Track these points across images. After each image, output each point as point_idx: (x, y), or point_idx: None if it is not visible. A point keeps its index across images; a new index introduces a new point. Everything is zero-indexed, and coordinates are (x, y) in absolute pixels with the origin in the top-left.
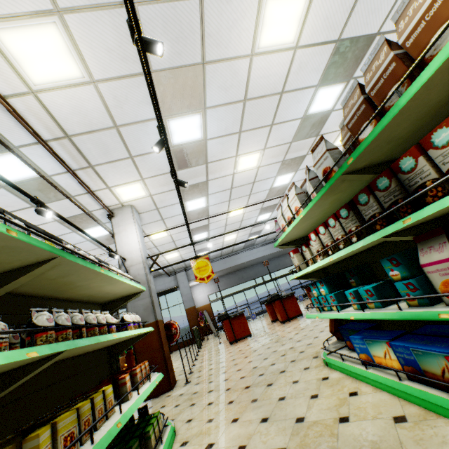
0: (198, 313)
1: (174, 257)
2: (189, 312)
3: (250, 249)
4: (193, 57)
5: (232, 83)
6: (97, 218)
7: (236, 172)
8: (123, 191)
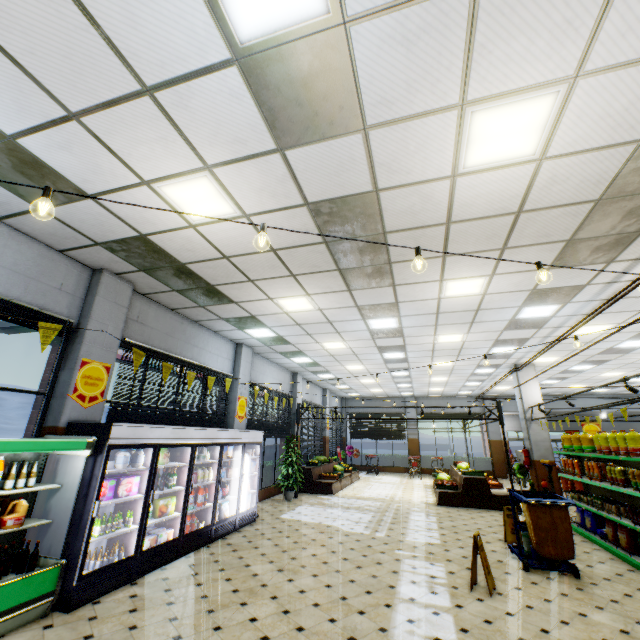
0: None
1: (500, 389)
2: (494, 444)
3: (584, 398)
4: None
5: None
6: (500, 366)
7: None
8: (540, 359)
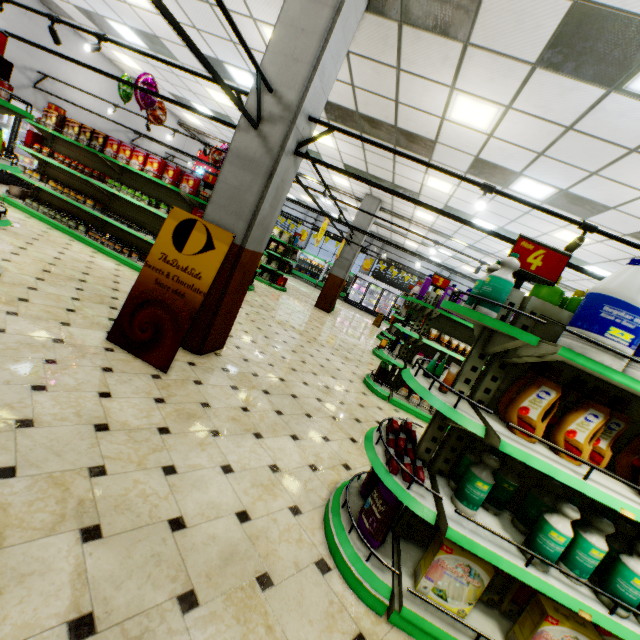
0: None
1: None
2: None
3: None
4: None
5: (587, 255)
6: None
7: None
8: None
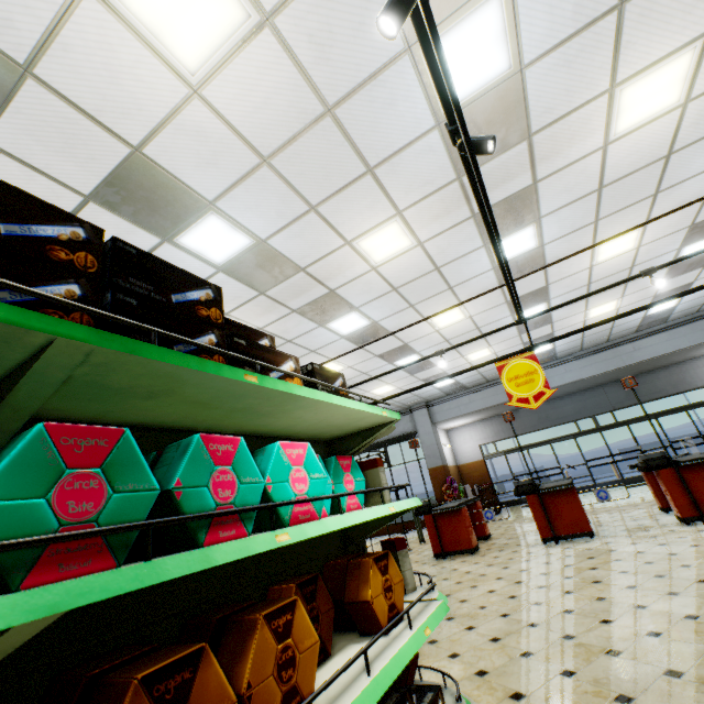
0: (464, 473)
1: (390, 391)
2: (434, 474)
3: (548, 367)
4: (114, 151)
5: (211, 149)
6: None
7: (377, 264)
8: None
